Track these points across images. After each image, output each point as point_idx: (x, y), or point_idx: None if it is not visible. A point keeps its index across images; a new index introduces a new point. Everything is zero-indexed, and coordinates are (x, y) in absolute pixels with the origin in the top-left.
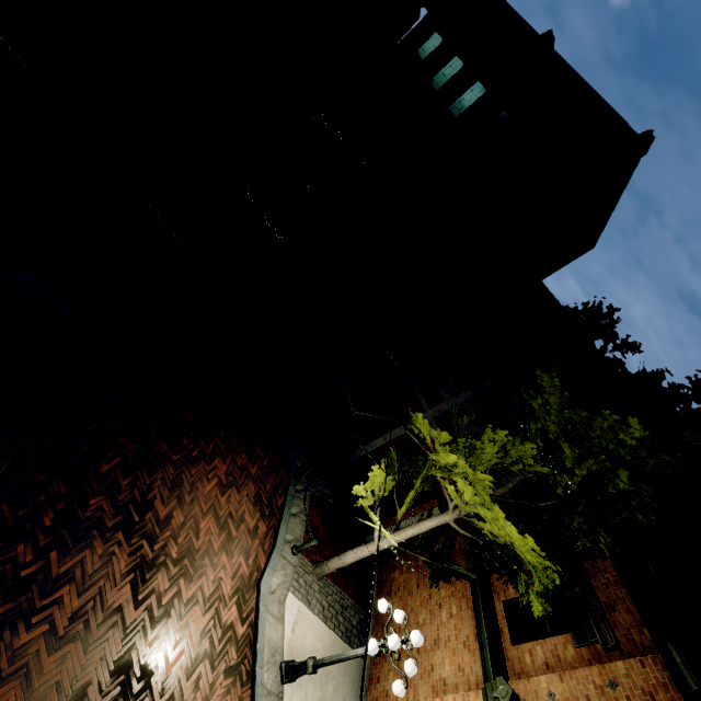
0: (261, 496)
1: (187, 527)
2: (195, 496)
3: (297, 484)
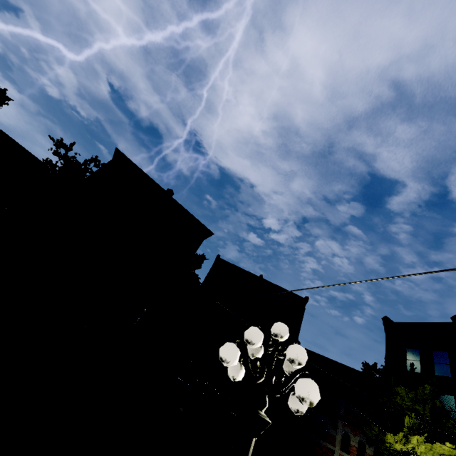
0: None
1: None
2: None
3: None
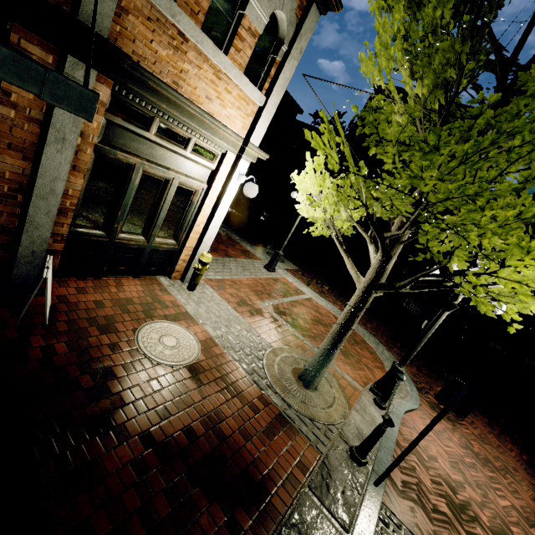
0: None
1: None
2: None
3: None
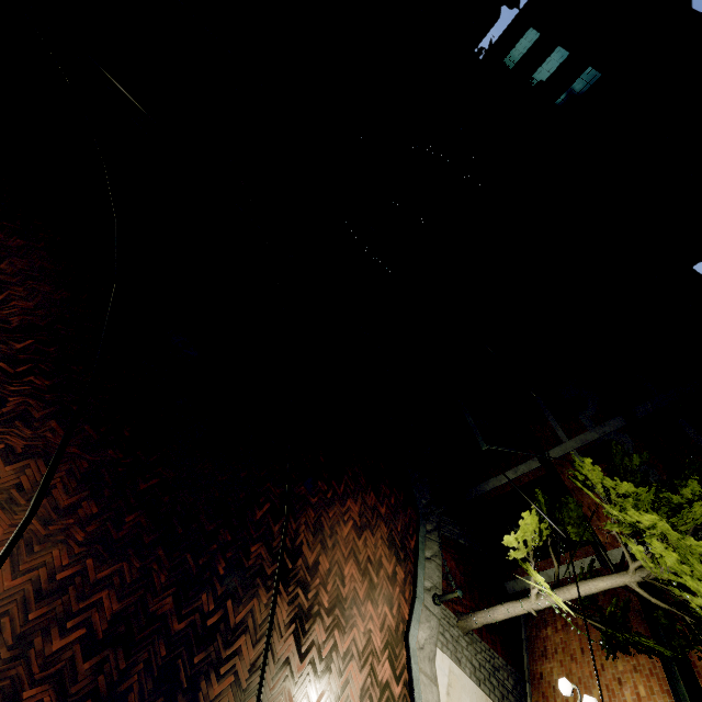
0: (393, 538)
1: (333, 573)
2: (335, 540)
3: (426, 524)
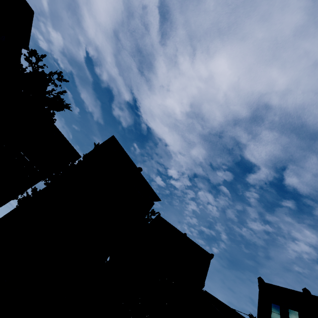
0: None
1: None
2: None
3: None
